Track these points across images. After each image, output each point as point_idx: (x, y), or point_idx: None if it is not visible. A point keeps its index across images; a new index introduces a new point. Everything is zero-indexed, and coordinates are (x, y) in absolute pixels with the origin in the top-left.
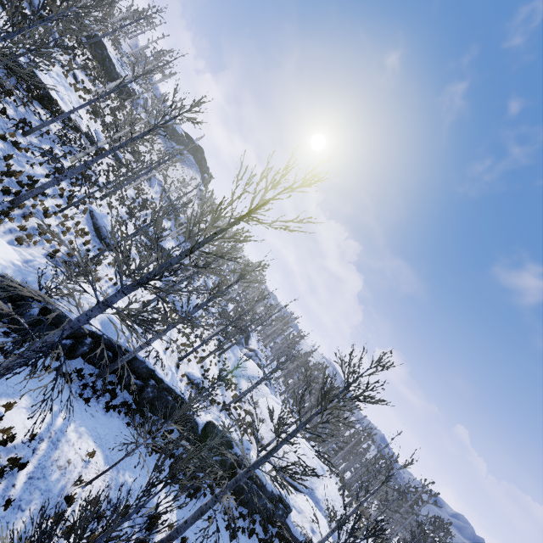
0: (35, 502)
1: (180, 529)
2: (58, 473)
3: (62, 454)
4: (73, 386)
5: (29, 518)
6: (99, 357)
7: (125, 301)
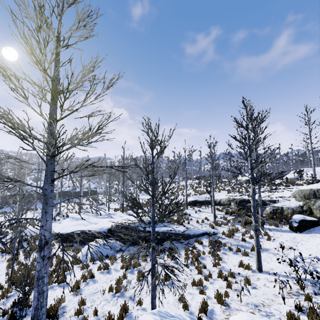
0: None
1: None
2: None
3: None
4: None
5: None
6: None
7: None
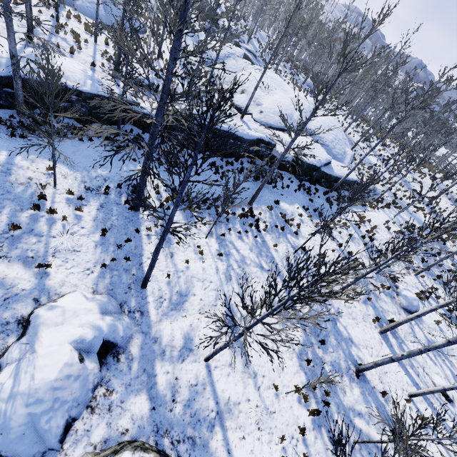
0: (9, 206)
1: (140, 185)
2: (23, 187)
3: (19, 176)
4: (1, 132)
5: (10, 215)
6: (4, 99)
7: (3, 32)
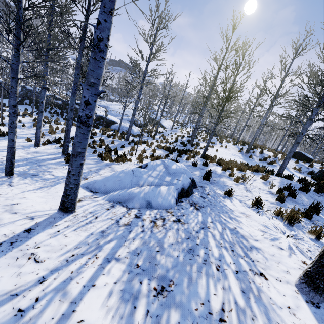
0: None
1: None
2: None
3: None
4: None
5: None
6: None
7: None
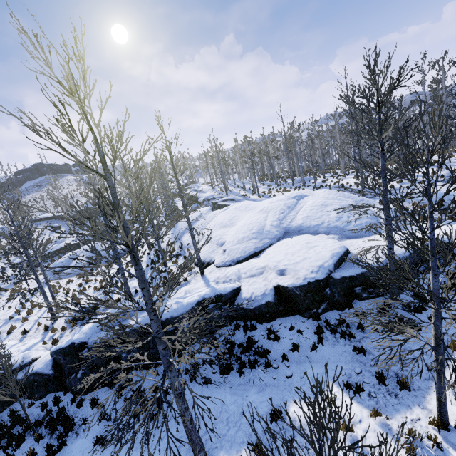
0: None
1: None
2: None
3: None
4: None
5: None
6: None
7: None
